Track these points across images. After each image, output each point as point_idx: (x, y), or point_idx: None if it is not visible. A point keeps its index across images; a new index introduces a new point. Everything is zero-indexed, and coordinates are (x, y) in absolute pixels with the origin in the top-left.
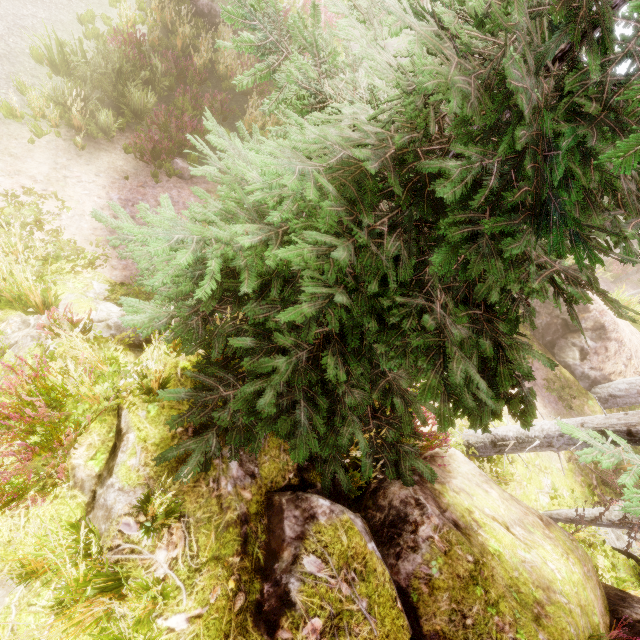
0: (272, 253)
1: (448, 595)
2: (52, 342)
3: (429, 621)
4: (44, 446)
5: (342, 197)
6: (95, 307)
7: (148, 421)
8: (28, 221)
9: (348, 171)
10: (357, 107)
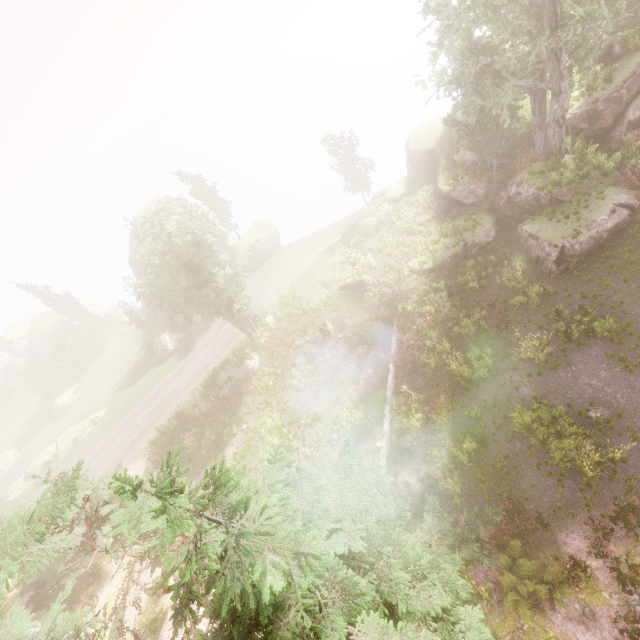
0: None
1: None
2: None
3: None
4: None
5: None
6: None
7: None
8: None
9: None
10: None
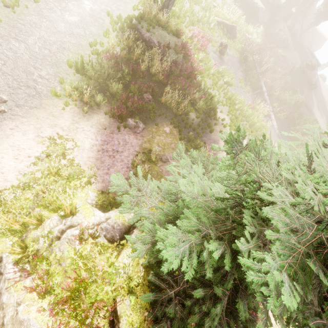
0: (226, 259)
1: None
2: (80, 246)
3: None
4: (81, 322)
5: (299, 283)
6: (93, 213)
7: (132, 308)
8: (58, 152)
9: (295, 257)
10: (280, 190)
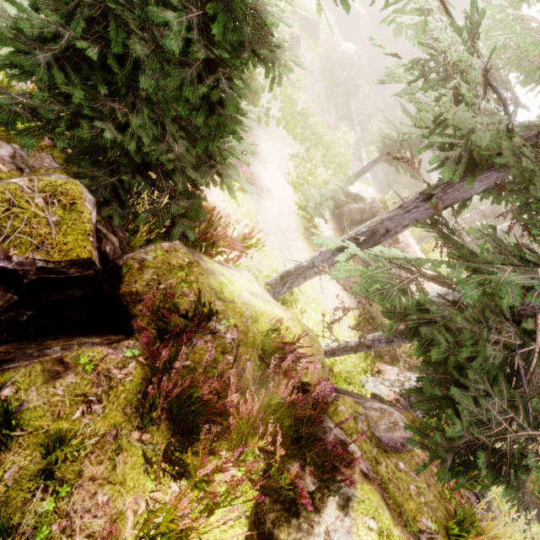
0: None
1: (153, 271)
2: None
3: (129, 285)
4: None
5: None
6: None
7: None
8: None
9: None
10: None
